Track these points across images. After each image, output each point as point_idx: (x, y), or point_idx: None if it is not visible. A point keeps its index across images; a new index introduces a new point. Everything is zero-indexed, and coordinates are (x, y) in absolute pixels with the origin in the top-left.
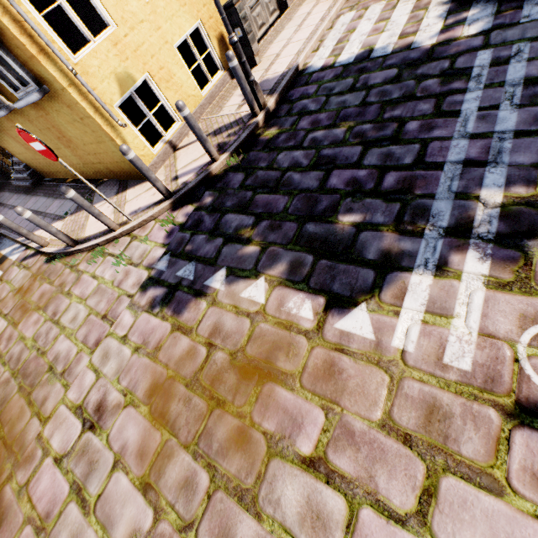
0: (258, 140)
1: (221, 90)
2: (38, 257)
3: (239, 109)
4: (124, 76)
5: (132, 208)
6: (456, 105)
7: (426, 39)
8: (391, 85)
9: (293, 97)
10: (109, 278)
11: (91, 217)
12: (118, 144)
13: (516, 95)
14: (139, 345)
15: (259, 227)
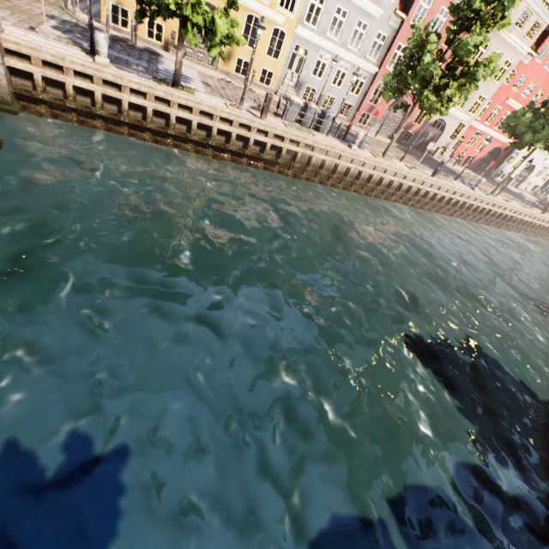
0: (120, 42)
1: (155, 46)
2: (61, 5)
3: (139, 44)
4: (121, 2)
5: (86, 20)
6: (122, 55)
7: (162, 66)
8: (139, 57)
9: (143, 51)
10: (54, 12)
11: (82, 15)
12: (102, 8)
13: (123, 58)
14: (31, 10)
15: (77, 30)
